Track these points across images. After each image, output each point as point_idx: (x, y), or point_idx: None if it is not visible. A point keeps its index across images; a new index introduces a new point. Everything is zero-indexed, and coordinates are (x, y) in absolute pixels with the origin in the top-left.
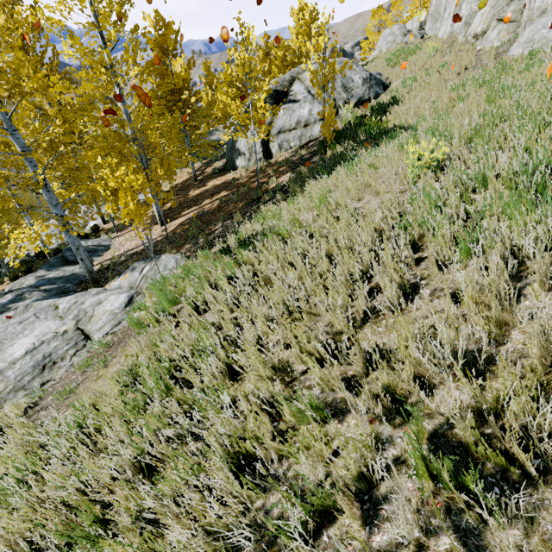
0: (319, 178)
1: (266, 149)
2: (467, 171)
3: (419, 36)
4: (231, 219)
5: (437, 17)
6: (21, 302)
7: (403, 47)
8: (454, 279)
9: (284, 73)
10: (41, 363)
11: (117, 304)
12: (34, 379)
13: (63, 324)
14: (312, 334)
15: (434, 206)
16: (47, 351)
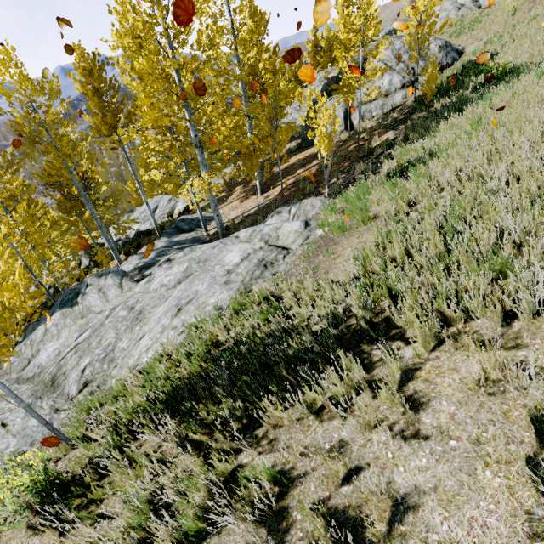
0: (445, 120)
1: (348, 122)
2: None
3: (474, 8)
4: (346, 173)
5: None
6: (166, 256)
7: (460, 19)
8: None
9: (346, 56)
10: (261, 264)
11: (296, 226)
12: (264, 272)
13: (254, 245)
14: None
15: None
16: (258, 257)
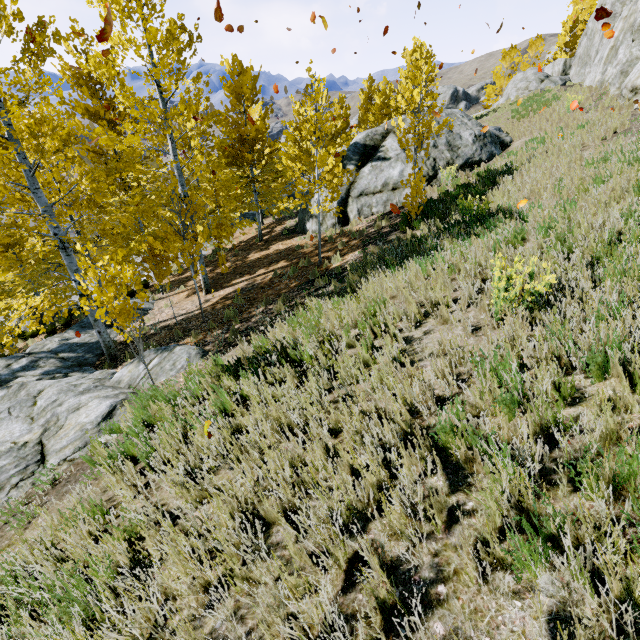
0: (384, 270)
1: (343, 213)
2: (580, 323)
3: (560, 83)
4: (275, 304)
5: (587, 61)
6: (32, 371)
7: (537, 95)
8: (497, 619)
9: (381, 123)
10: None
11: (94, 415)
12: None
13: (28, 431)
14: (233, 633)
15: (506, 396)
16: None
